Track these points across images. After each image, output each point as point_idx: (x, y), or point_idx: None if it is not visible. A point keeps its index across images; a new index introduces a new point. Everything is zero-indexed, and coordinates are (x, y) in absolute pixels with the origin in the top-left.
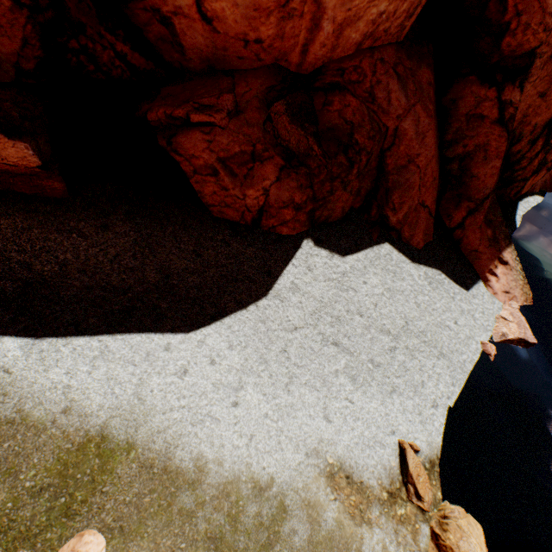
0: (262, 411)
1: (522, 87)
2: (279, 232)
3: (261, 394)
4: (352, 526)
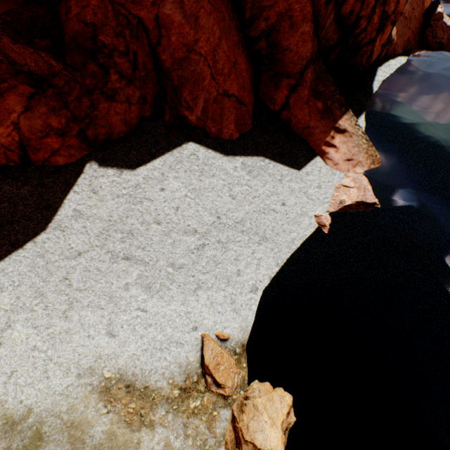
0: (30, 345)
1: None
2: (56, 163)
3: (32, 328)
4: (127, 434)
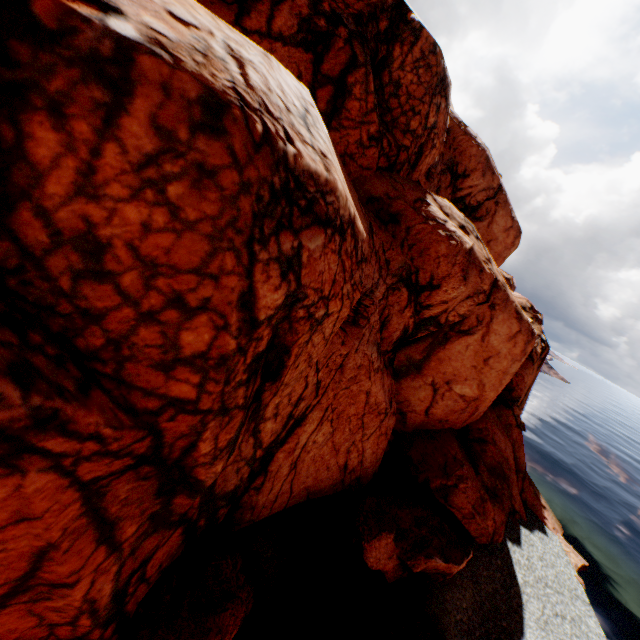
0: None
1: (517, 405)
2: (498, 541)
3: None
4: None
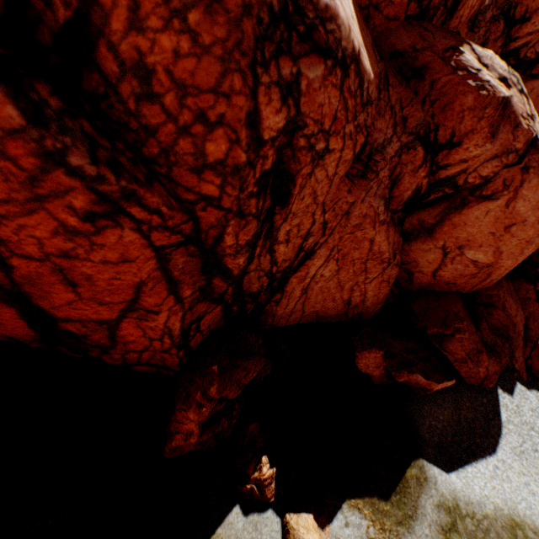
0: None
1: None
2: (488, 386)
3: (536, 486)
4: None
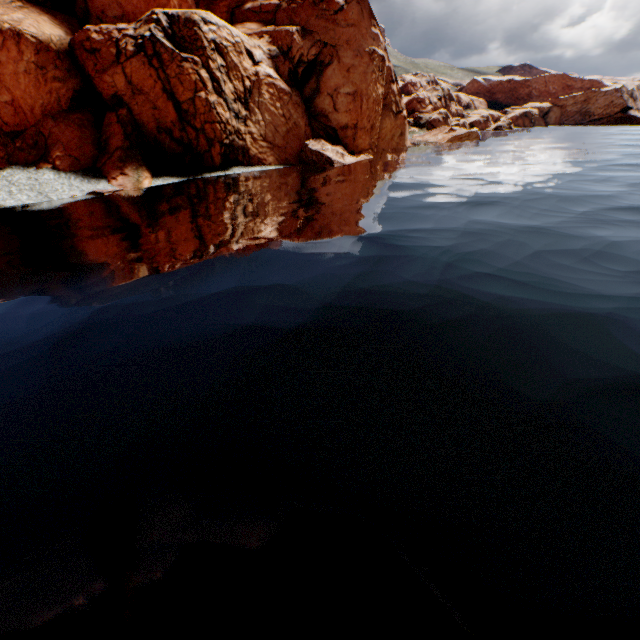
0: None
1: (129, 108)
2: None
3: None
4: None
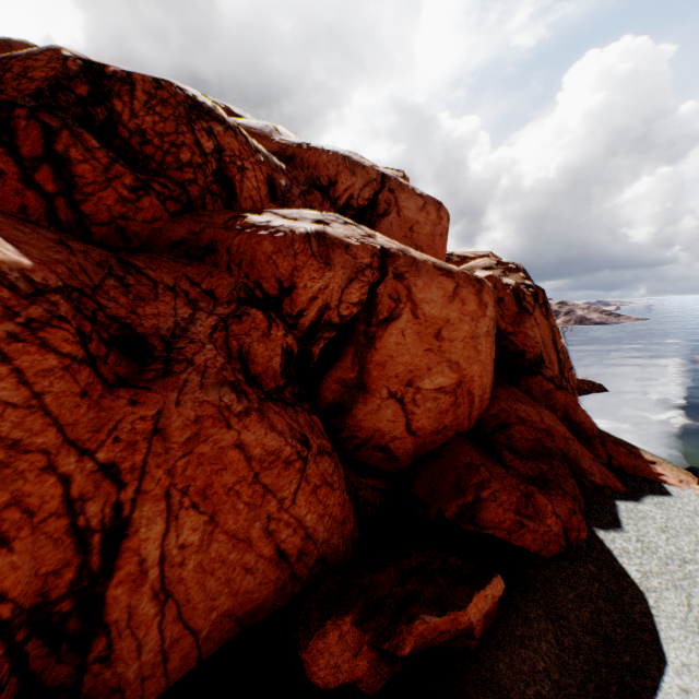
0: None
1: (546, 366)
2: (581, 538)
3: None
4: None
